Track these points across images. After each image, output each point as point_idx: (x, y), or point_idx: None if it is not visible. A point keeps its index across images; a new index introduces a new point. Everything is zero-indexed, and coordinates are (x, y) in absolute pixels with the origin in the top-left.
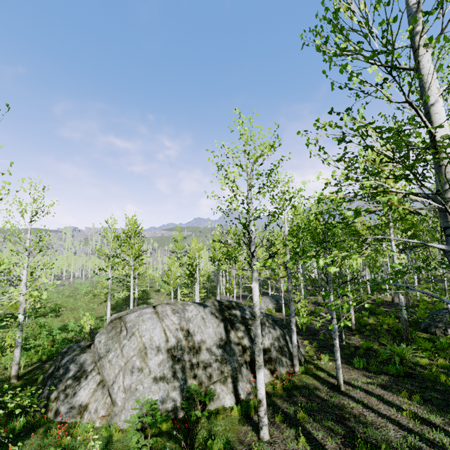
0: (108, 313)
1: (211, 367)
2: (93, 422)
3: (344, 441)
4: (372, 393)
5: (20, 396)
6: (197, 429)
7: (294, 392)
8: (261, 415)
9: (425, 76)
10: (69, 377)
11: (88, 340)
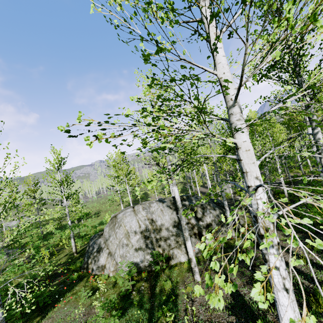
0: None
1: (170, 239)
2: (109, 274)
3: (248, 281)
4: (283, 247)
5: (75, 262)
6: (162, 276)
7: (228, 250)
8: (192, 267)
9: (205, 26)
10: (94, 251)
11: None
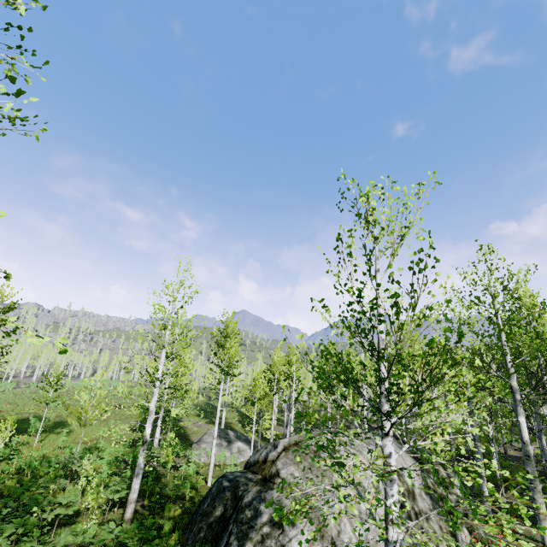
0: (157, 436)
1: (431, 519)
2: None
3: None
4: None
5: None
6: None
7: None
8: None
9: None
10: (263, 522)
11: (243, 472)
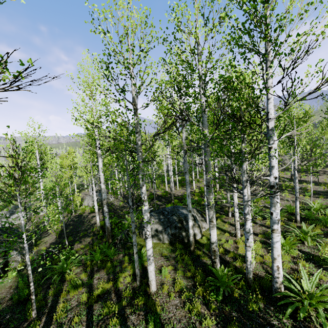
0: None
1: None
2: None
3: None
4: None
5: None
6: None
7: None
8: None
9: None
10: None
11: None
